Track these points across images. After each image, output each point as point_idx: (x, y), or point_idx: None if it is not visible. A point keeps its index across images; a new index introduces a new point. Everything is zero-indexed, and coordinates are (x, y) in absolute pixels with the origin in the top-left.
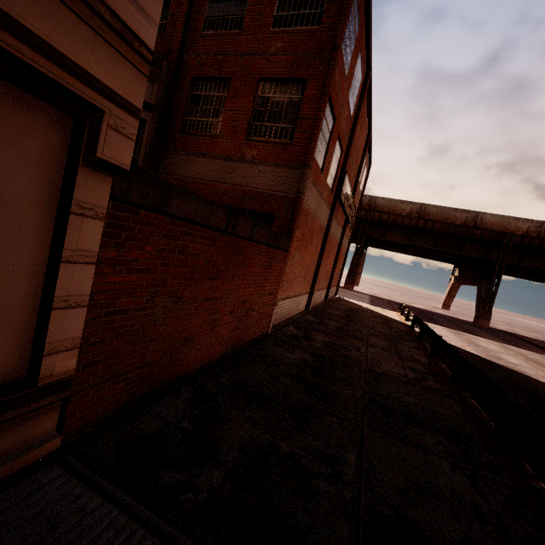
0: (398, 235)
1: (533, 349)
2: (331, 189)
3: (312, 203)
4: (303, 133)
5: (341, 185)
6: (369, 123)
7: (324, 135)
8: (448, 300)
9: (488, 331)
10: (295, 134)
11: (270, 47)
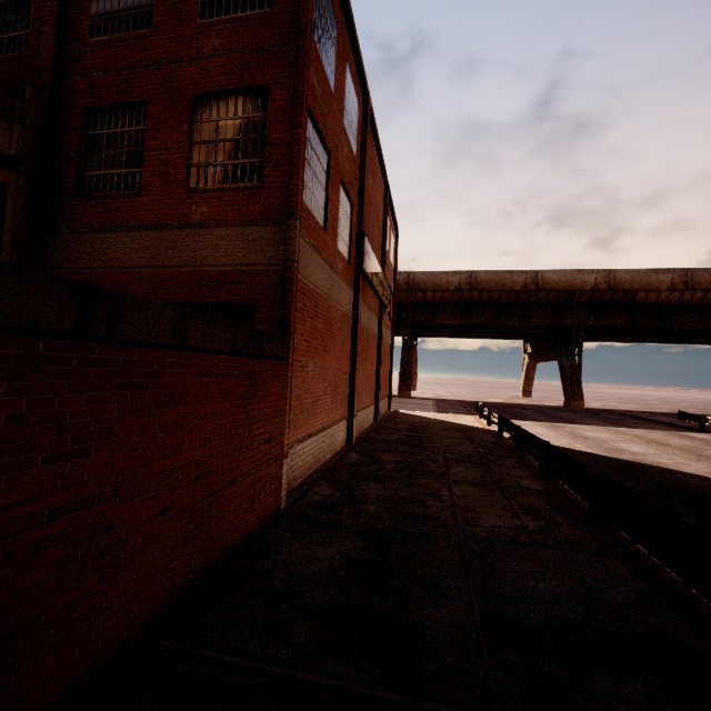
0: (450, 315)
1: (644, 425)
2: (348, 260)
3: (320, 280)
4: (278, 166)
5: (360, 252)
6: (383, 172)
7: (317, 175)
8: (527, 384)
9: (585, 414)
10: (266, 170)
11: (202, 47)
